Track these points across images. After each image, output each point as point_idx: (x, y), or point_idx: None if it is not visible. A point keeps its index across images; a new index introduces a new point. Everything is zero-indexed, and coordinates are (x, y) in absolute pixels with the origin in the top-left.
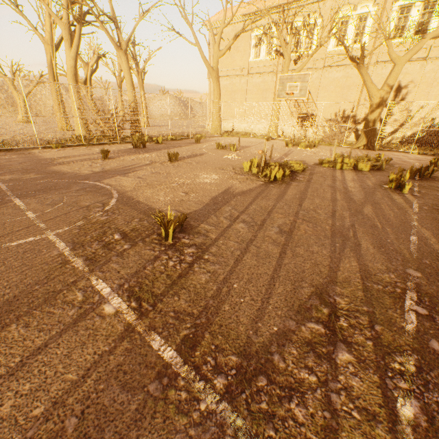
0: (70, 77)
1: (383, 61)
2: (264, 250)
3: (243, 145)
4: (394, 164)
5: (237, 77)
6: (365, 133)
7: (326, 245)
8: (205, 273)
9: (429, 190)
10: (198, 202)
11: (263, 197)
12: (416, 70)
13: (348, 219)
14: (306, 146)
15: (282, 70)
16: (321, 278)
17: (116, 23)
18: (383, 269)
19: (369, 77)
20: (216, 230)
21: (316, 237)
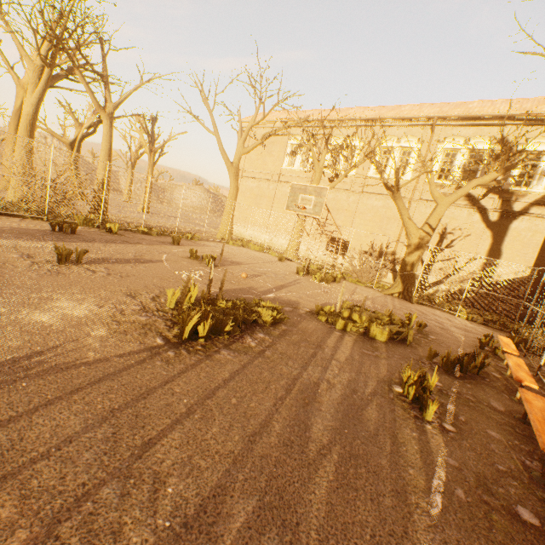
0: (23, 126)
1: (427, 199)
2: None
3: (238, 260)
4: (429, 332)
5: (266, 181)
6: (401, 277)
7: None
8: None
9: (474, 413)
10: None
11: (91, 393)
12: (463, 218)
13: None
14: (321, 279)
15: None
16: None
17: (107, 82)
18: None
19: (407, 211)
20: None
21: None
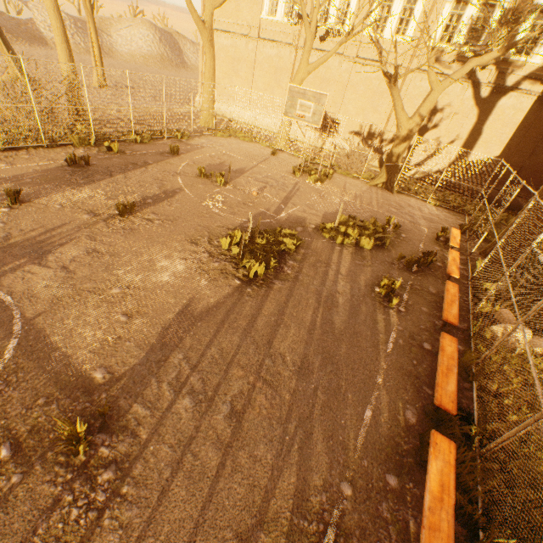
0: None
1: (425, 70)
2: (201, 463)
3: (238, 167)
4: (402, 230)
5: (243, 38)
6: (387, 168)
7: (275, 440)
8: (116, 529)
9: (417, 298)
10: (141, 341)
11: (230, 323)
12: (456, 93)
13: (315, 374)
14: (316, 180)
15: (304, 46)
16: (250, 517)
17: None
18: (320, 485)
19: (401, 102)
20: (151, 417)
21: (269, 423)
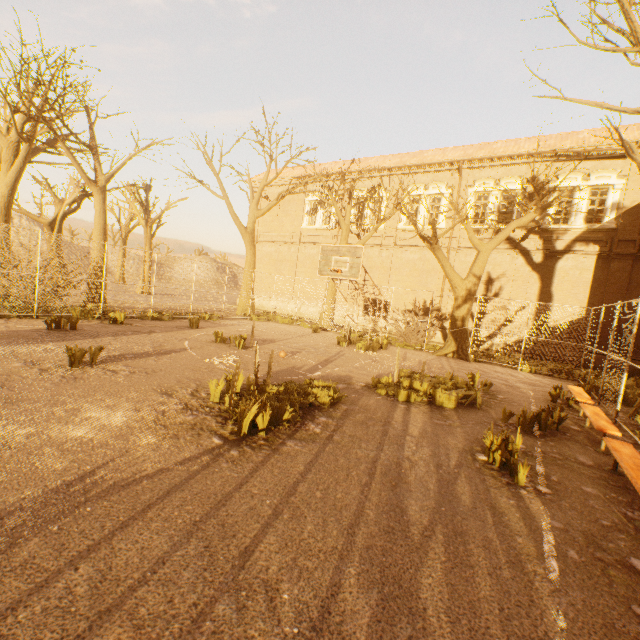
0: None
1: (466, 247)
2: None
3: (269, 338)
4: (496, 391)
5: (286, 244)
6: (453, 334)
7: None
8: None
9: (564, 471)
10: None
11: (165, 508)
12: (507, 262)
13: None
14: (366, 347)
15: None
16: None
17: (96, 153)
18: None
19: (448, 263)
20: None
21: None
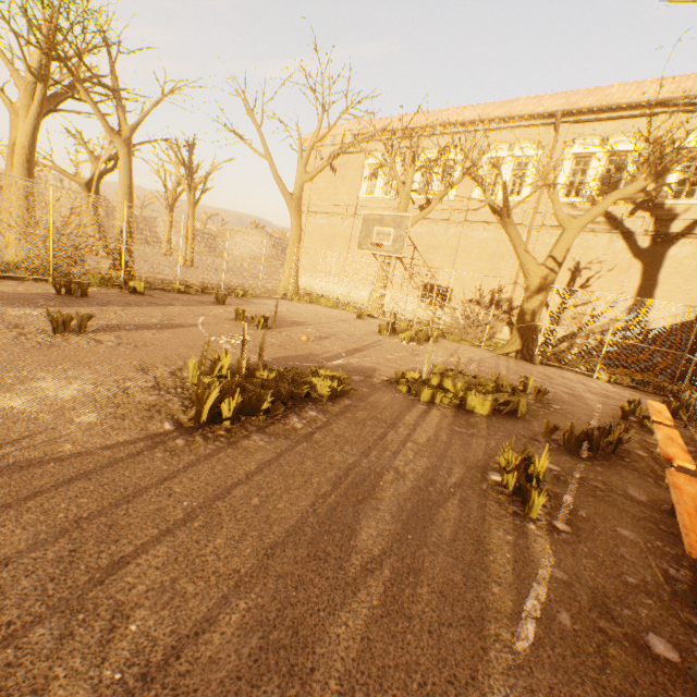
0: (19, 163)
1: (553, 225)
2: None
3: (301, 320)
4: (553, 400)
5: (339, 216)
6: (519, 330)
7: None
8: None
9: (601, 505)
10: None
11: (53, 498)
12: (603, 246)
13: None
14: (410, 338)
15: None
16: None
17: (119, 97)
18: None
19: (522, 242)
20: None
21: None
